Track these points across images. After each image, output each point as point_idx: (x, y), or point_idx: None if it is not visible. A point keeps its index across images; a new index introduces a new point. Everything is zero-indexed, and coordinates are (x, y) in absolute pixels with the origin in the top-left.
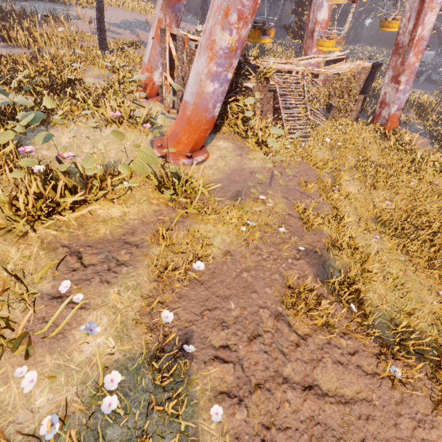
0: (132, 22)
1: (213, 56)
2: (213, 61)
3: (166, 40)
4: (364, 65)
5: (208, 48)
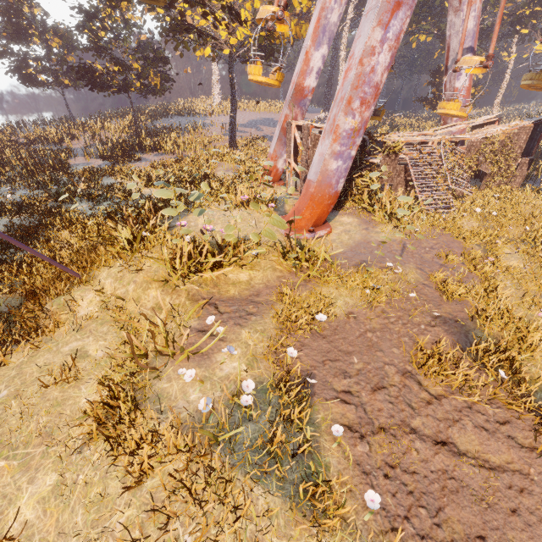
0: (258, 121)
1: (337, 138)
2: (337, 142)
3: (292, 131)
4: (523, 125)
5: (332, 132)
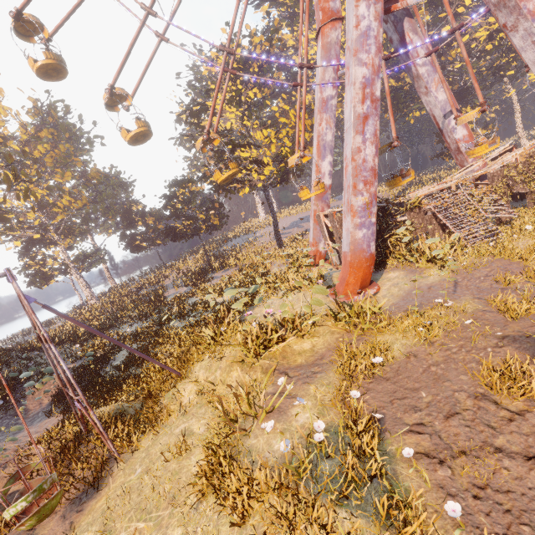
0: (298, 221)
1: (354, 214)
2: (356, 217)
3: (322, 220)
4: None
5: (349, 211)
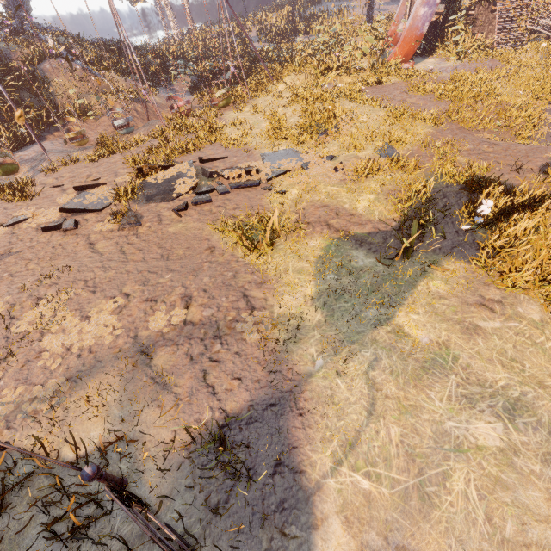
0: None
1: None
2: None
3: None
4: None
5: None
